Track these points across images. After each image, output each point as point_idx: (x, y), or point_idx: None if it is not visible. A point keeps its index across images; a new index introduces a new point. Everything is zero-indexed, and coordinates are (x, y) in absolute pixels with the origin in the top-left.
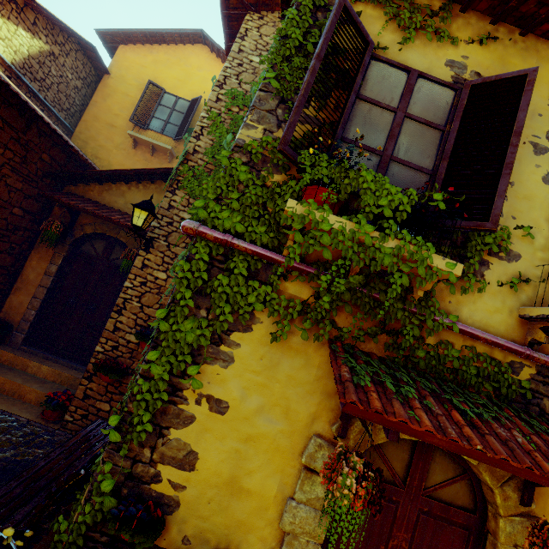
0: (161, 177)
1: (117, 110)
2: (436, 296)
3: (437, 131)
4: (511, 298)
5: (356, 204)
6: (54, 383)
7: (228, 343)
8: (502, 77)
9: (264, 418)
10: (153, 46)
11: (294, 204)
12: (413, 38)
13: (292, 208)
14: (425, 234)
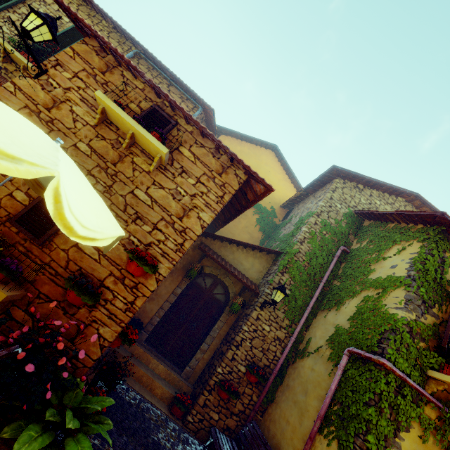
0: (262, 251)
1: None
2: None
3: None
4: None
5: None
6: (164, 380)
7: (399, 437)
8: None
9: None
10: (242, 142)
11: None
12: None
13: None
14: None
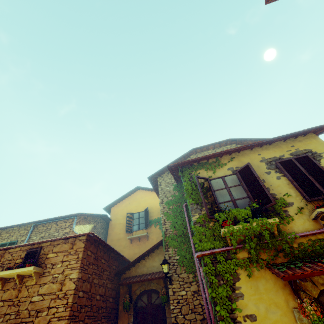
0: (156, 247)
1: (118, 231)
2: (282, 230)
3: (240, 186)
4: (304, 216)
5: (237, 219)
6: None
7: (237, 288)
8: (243, 167)
9: (271, 312)
10: (123, 201)
11: (223, 229)
12: (215, 170)
13: (223, 231)
14: (261, 214)
